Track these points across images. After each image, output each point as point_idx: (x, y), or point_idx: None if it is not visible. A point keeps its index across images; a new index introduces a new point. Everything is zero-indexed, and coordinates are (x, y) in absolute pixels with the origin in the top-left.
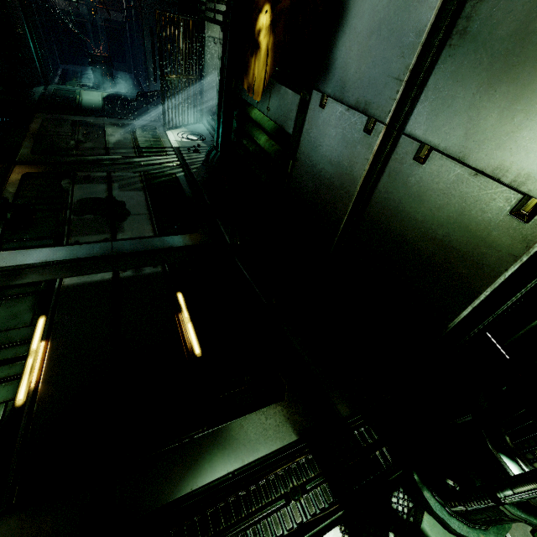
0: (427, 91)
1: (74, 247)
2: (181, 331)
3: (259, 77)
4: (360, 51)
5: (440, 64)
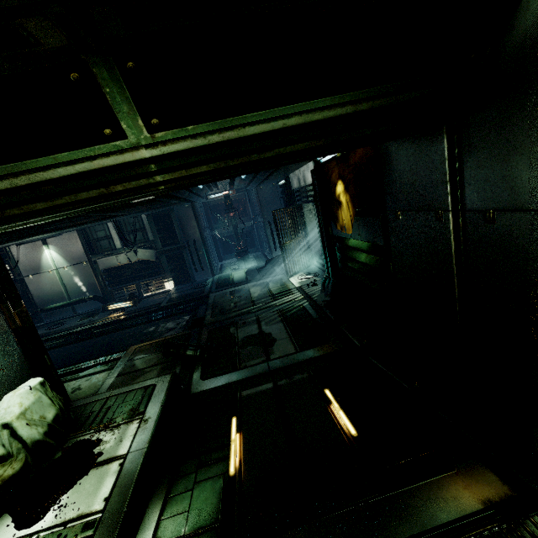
0: (466, 180)
1: (244, 370)
2: (335, 418)
3: (347, 219)
4: (409, 179)
5: (465, 164)
